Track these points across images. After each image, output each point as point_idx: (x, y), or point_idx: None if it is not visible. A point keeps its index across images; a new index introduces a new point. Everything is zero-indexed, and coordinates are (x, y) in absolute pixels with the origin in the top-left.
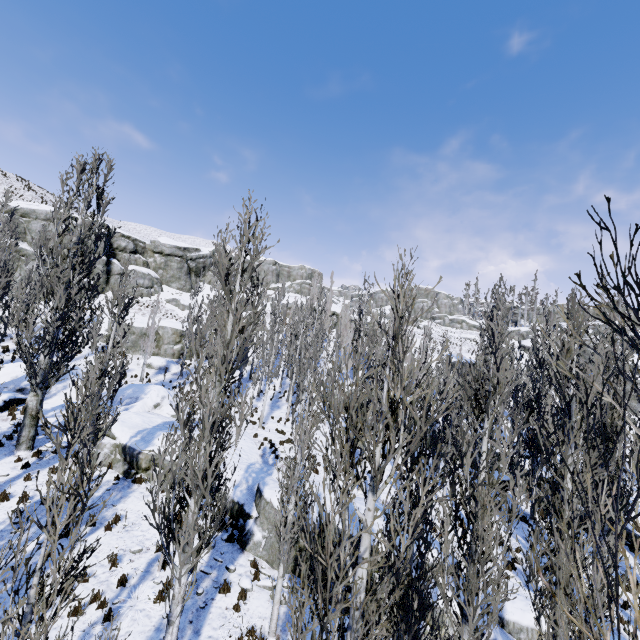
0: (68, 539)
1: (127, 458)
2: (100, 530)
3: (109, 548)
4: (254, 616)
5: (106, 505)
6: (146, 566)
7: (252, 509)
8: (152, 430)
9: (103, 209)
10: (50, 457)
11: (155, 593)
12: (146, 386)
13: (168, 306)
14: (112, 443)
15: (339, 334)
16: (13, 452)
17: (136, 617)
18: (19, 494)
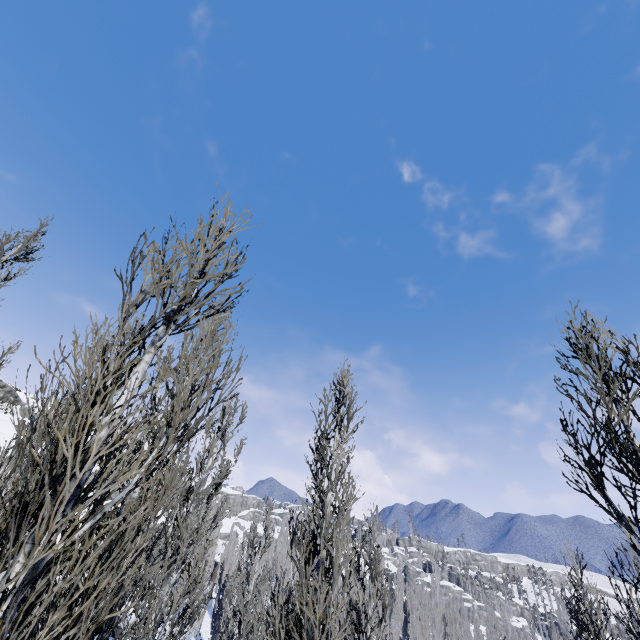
0: None
1: None
2: None
3: None
4: None
5: None
6: None
7: None
8: None
9: None
10: None
11: None
12: None
13: None
14: None
15: None
16: None
17: None
18: None
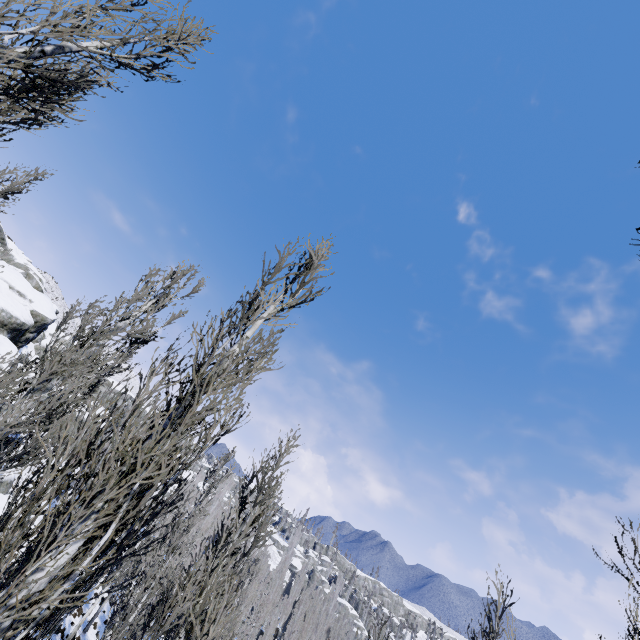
0: None
1: None
2: None
3: None
4: None
5: None
6: None
7: None
8: None
9: None
10: None
11: None
12: None
13: None
14: None
15: None
16: None
17: None
18: None
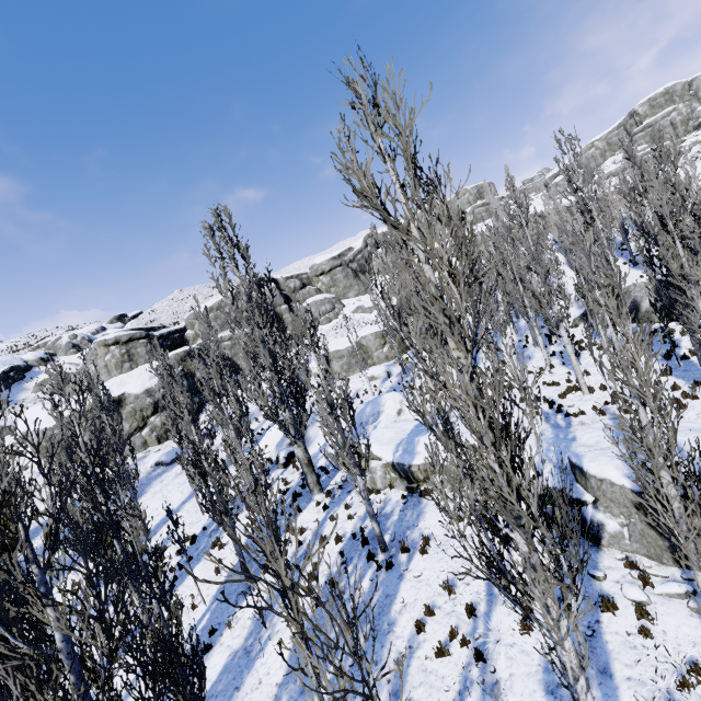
0: (393, 570)
1: (401, 474)
2: (417, 555)
3: (436, 573)
4: (681, 642)
5: (408, 527)
6: (486, 588)
7: (580, 493)
8: (408, 439)
9: (246, 257)
10: (339, 494)
11: (516, 623)
12: (379, 398)
13: (357, 317)
14: (380, 465)
15: (564, 230)
16: (311, 498)
17: (510, 655)
18: (333, 535)
